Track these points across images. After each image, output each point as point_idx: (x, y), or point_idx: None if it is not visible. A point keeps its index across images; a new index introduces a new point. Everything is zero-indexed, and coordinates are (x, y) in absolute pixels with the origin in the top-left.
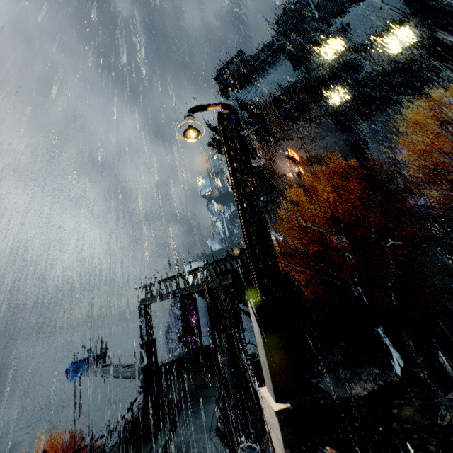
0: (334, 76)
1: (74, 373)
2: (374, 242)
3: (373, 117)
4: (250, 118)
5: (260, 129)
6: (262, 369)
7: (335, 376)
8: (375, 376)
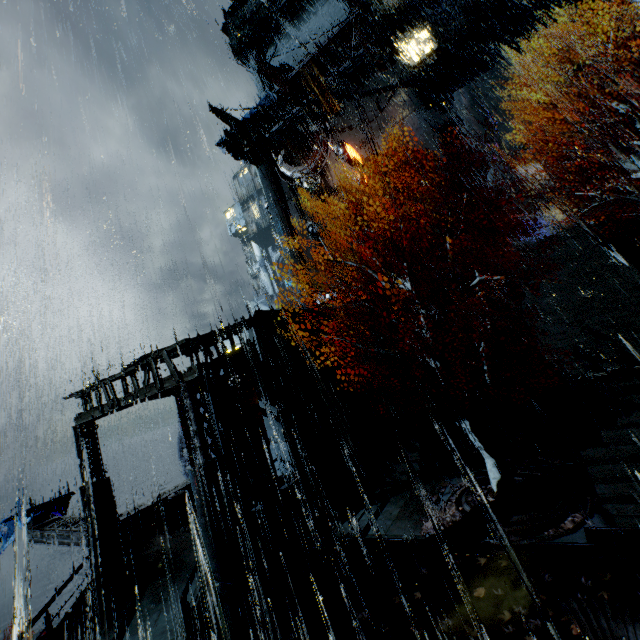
0: (408, 10)
1: (5, 538)
2: (452, 280)
3: (471, 82)
4: (281, 94)
5: (301, 115)
6: (296, 498)
7: (404, 497)
8: (460, 496)
